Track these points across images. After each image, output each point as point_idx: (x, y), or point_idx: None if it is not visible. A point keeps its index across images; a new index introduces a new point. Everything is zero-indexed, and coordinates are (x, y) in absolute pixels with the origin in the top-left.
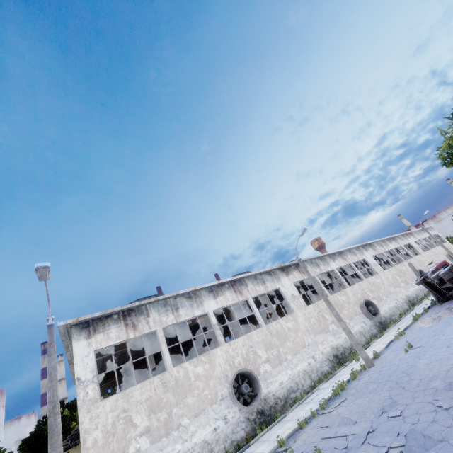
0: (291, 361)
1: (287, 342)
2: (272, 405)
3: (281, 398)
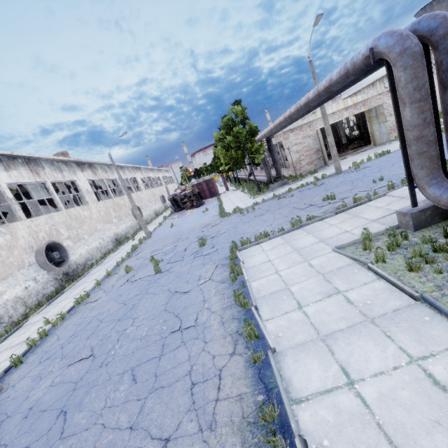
0: (87, 240)
1: (84, 226)
2: (74, 269)
3: (81, 264)
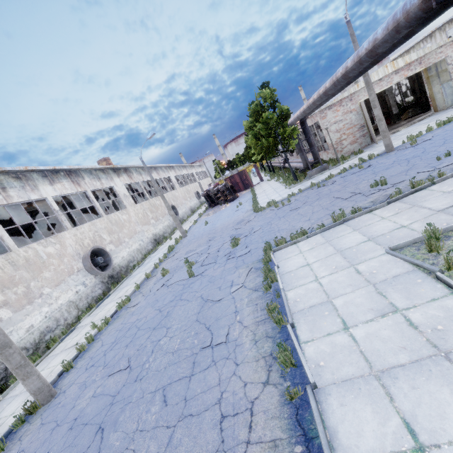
0: (128, 243)
1: (124, 230)
2: (118, 272)
3: (124, 266)
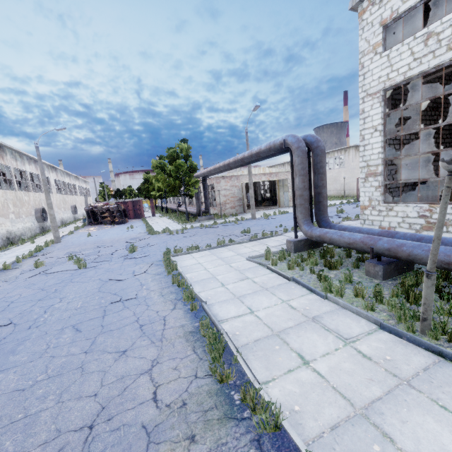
0: None
1: None
2: None
3: None
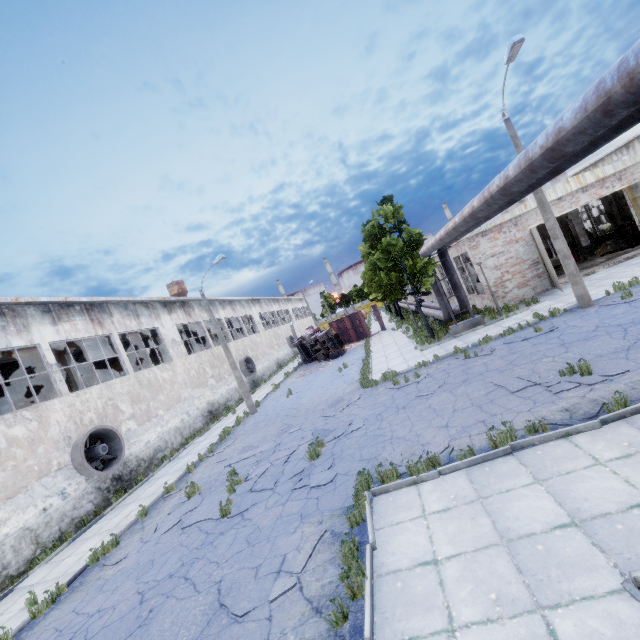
0: (162, 417)
1: (160, 396)
2: (133, 469)
3: (146, 459)
